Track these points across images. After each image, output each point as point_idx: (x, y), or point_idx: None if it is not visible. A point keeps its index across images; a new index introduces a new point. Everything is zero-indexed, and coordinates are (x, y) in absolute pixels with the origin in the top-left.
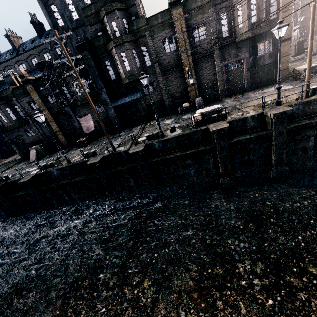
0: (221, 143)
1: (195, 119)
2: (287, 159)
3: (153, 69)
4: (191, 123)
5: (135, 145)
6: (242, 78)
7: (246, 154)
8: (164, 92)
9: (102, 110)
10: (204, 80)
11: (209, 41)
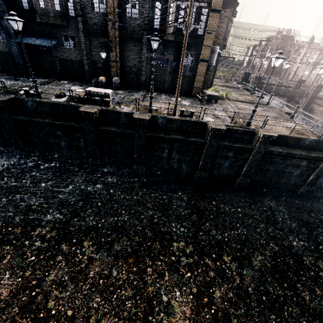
0: (89, 126)
1: (76, 94)
2: (146, 161)
3: (77, 22)
4: (69, 95)
5: (5, 94)
6: (164, 78)
7: (114, 145)
8: (85, 55)
9: (4, 39)
10: (129, 62)
11: (140, 24)
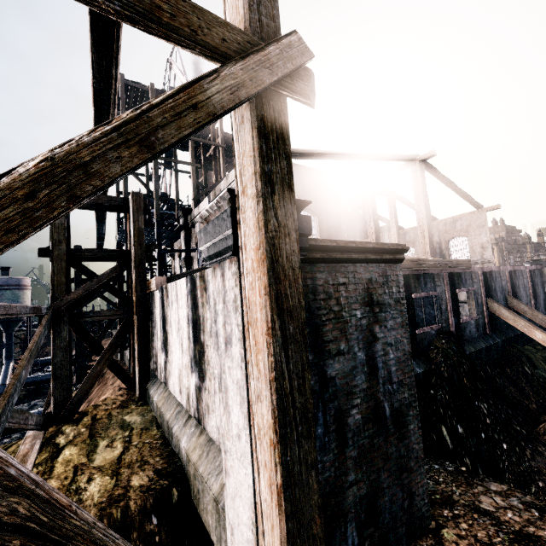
0: None
1: None
2: None
3: None
4: None
5: None
6: None
7: None
8: None
9: None
10: None
11: None
